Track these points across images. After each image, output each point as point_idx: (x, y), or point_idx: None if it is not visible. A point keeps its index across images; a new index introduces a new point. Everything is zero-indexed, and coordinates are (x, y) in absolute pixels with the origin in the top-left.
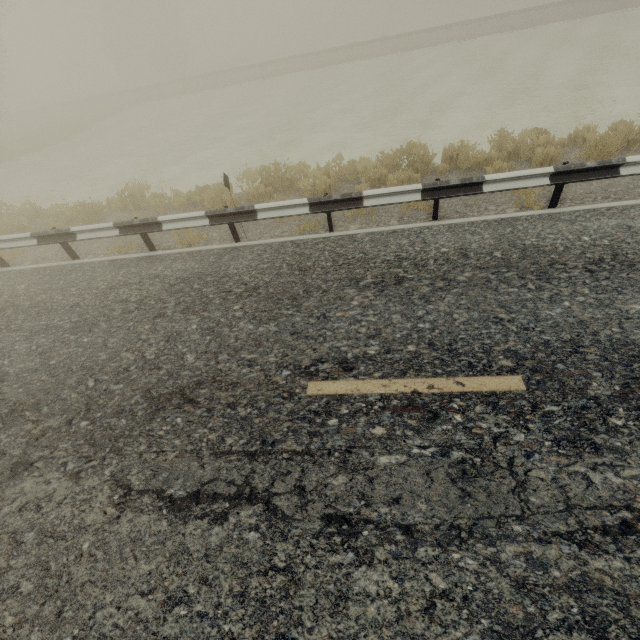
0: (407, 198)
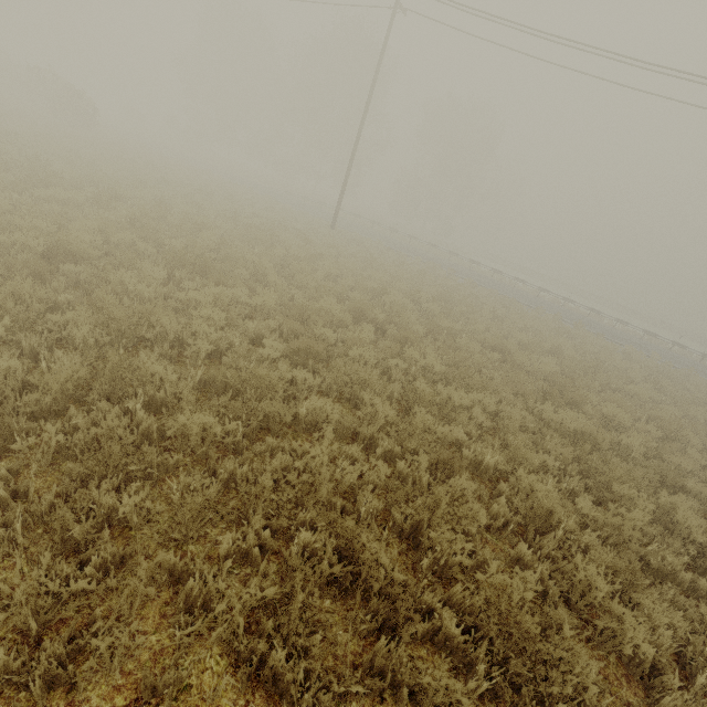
0: None
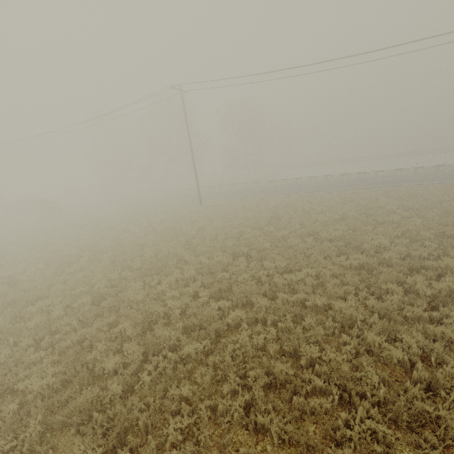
0: (453, 165)
